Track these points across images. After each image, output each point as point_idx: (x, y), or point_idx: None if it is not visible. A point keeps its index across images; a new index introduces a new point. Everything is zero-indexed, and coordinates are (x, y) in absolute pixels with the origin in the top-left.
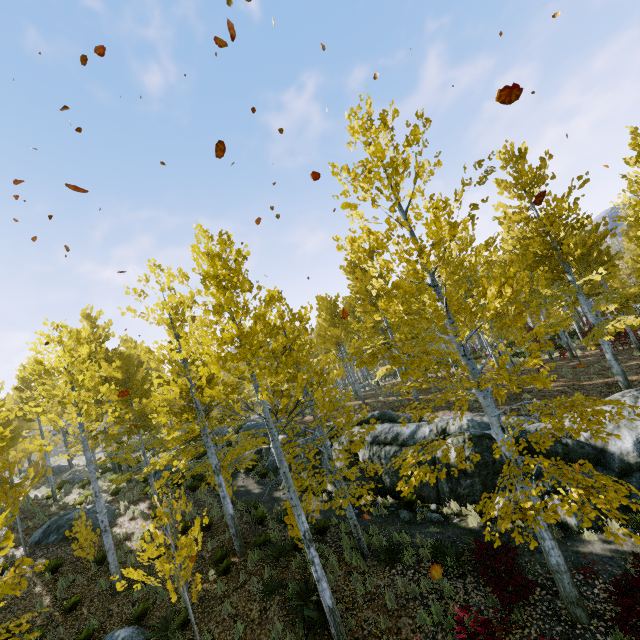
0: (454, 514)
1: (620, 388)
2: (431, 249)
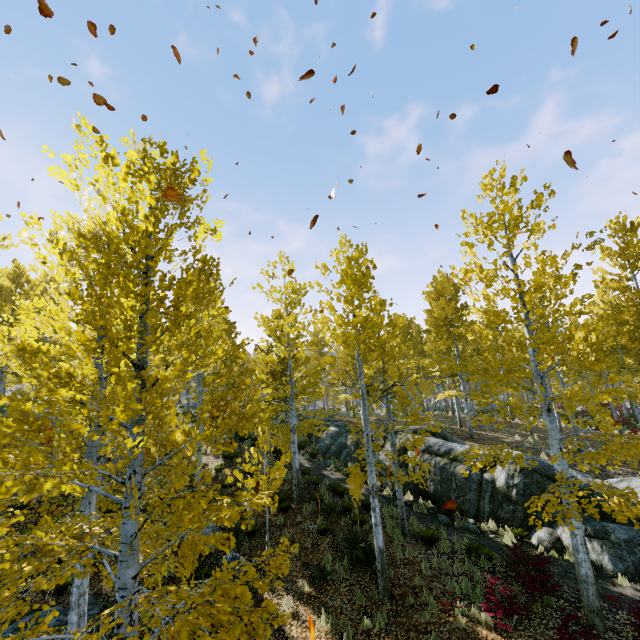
0: (490, 531)
1: None
2: (534, 292)
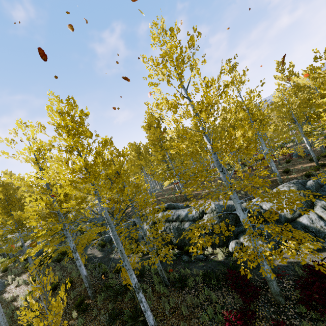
0: (210, 254)
1: (277, 183)
2: (206, 109)
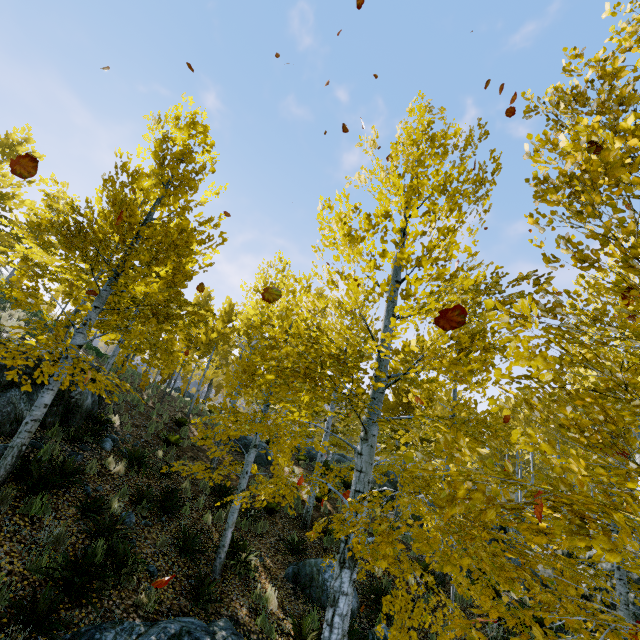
0: None
1: None
2: None
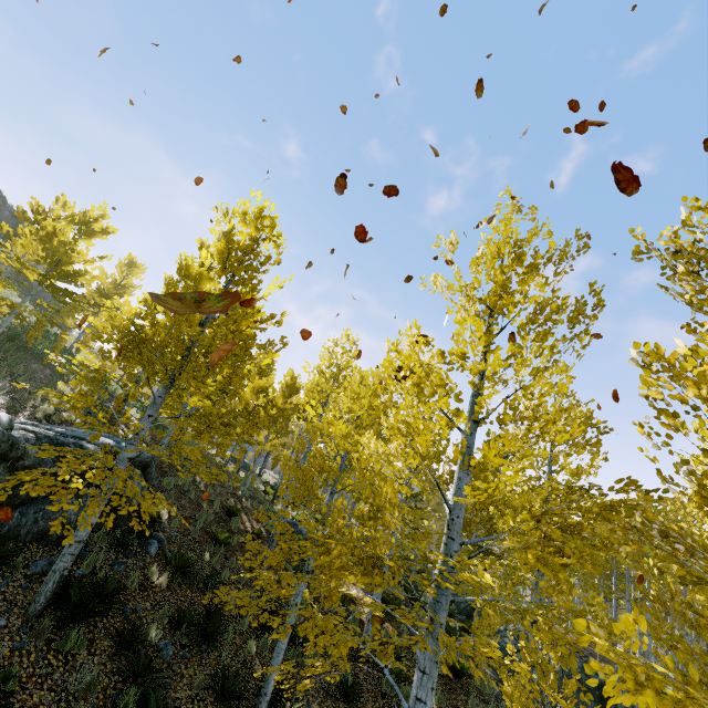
0: None
1: None
2: None
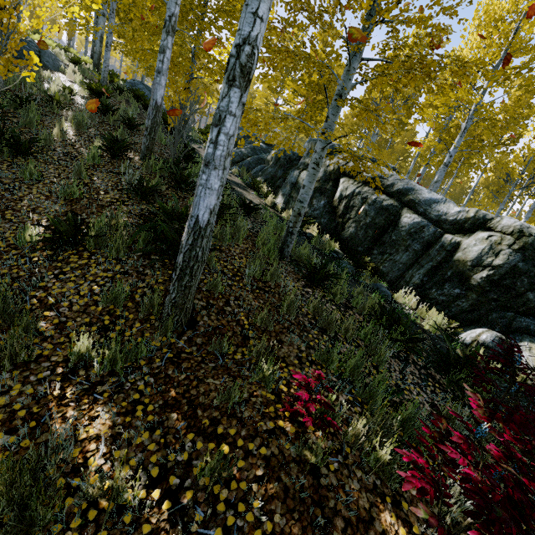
0: (405, 306)
1: None
2: None
